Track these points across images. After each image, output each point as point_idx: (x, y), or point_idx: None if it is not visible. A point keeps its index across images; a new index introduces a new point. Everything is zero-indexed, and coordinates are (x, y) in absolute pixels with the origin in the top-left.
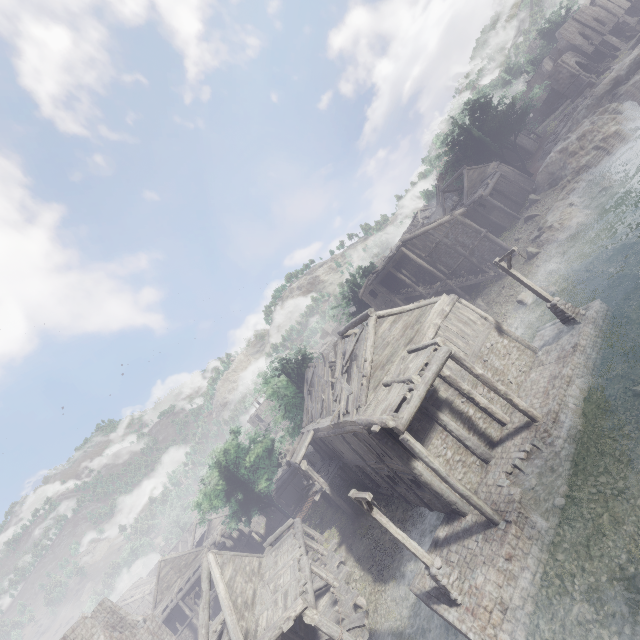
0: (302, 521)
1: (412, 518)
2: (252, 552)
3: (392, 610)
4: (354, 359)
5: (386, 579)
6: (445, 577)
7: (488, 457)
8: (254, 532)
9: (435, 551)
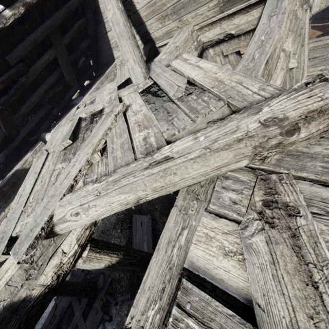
0: None
1: None
2: None
3: None
4: None
5: None
6: None
7: None
8: None
9: None
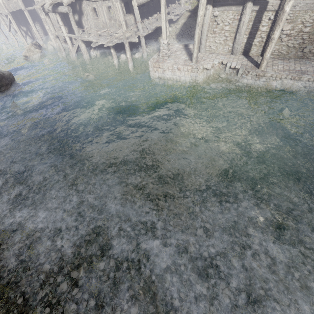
0: None
1: None
2: None
3: None
4: None
5: (178, 38)
6: (163, 48)
7: (234, 52)
8: None
9: (183, 47)
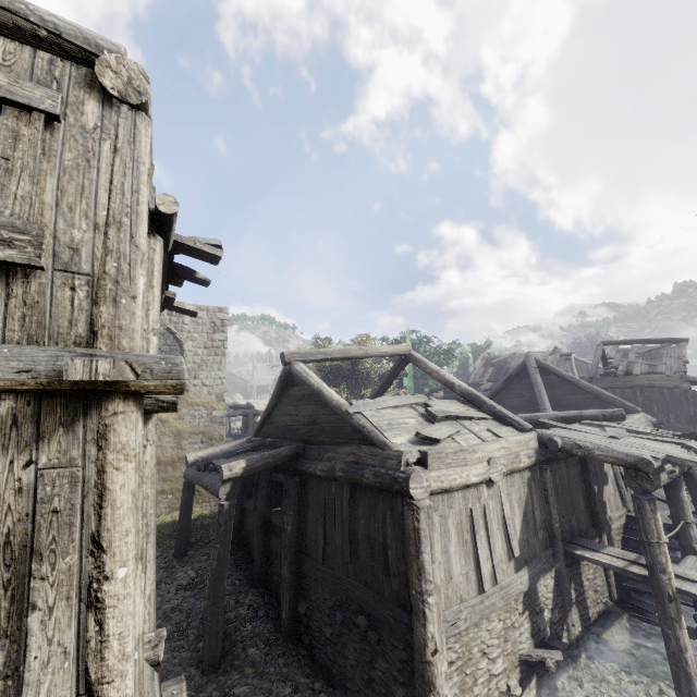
0: None
1: None
2: None
3: None
4: (657, 354)
5: None
6: None
7: None
8: None
9: None
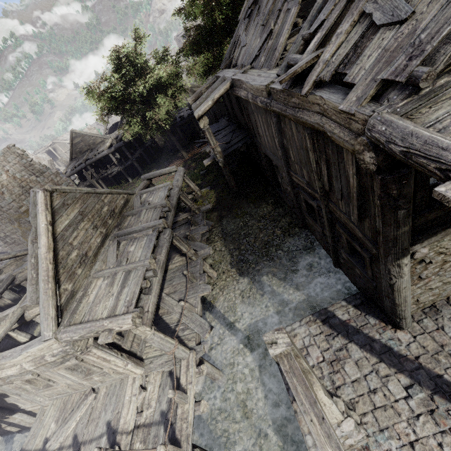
0: (191, 159)
1: (298, 238)
2: (150, 155)
3: (237, 305)
4: None
5: (243, 273)
6: (344, 438)
7: None
8: (154, 143)
9: (321, 325)
